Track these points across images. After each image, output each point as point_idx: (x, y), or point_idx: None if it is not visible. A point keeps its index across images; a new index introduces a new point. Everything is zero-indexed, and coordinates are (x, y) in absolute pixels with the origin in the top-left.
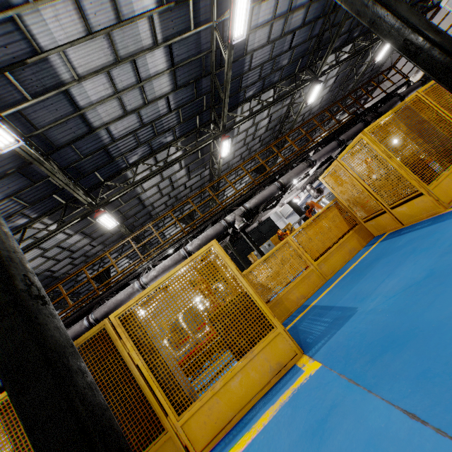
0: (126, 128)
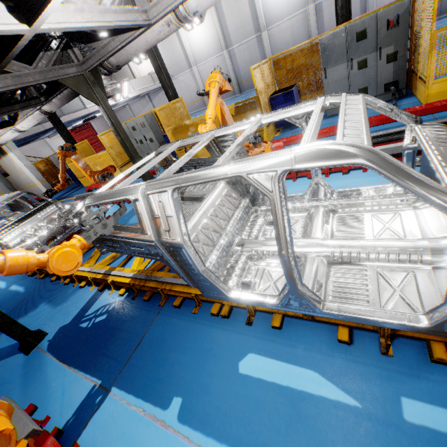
0: None
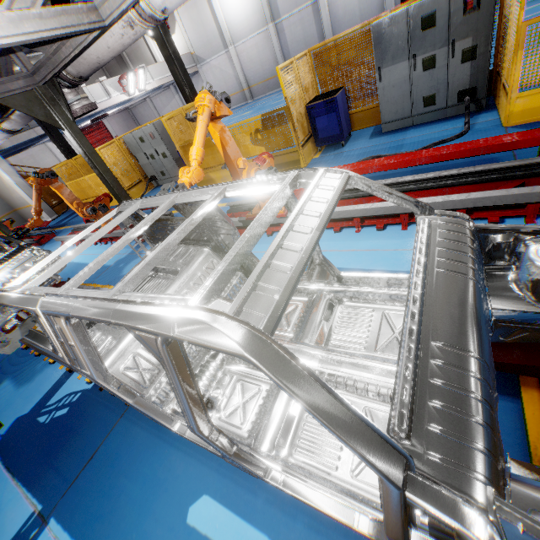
0: None
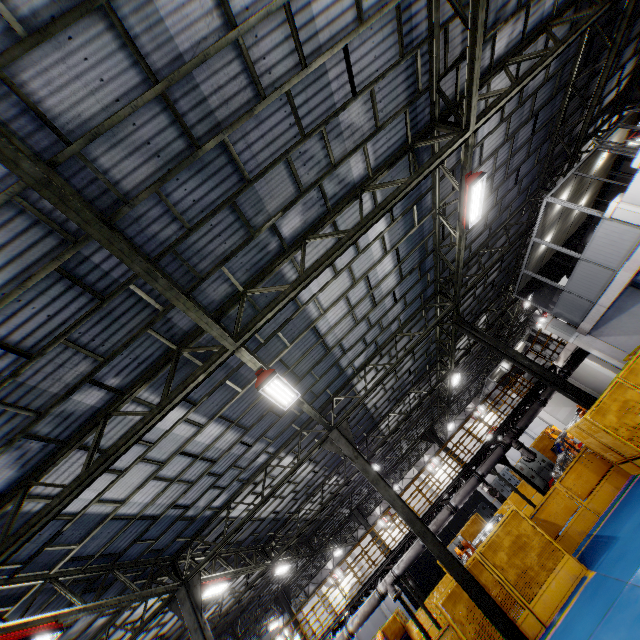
0: (286, 501)
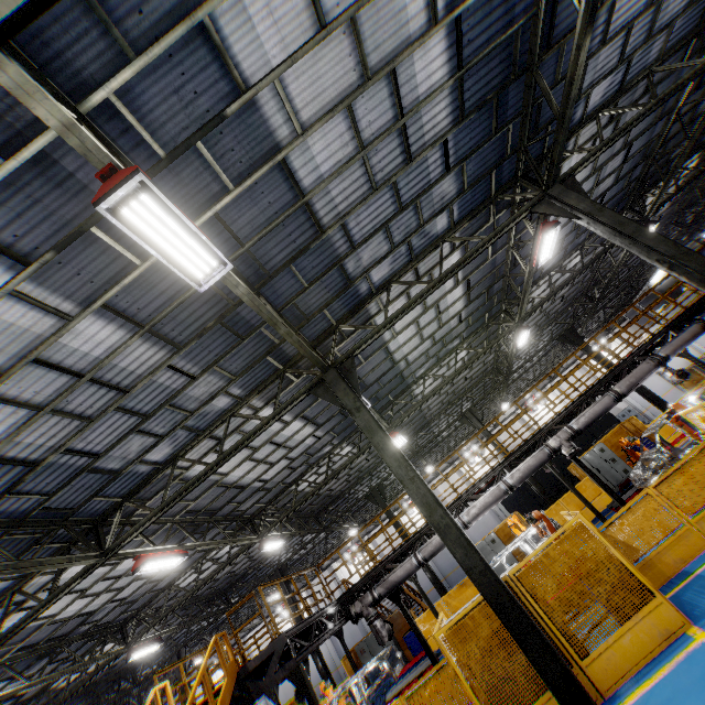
0: (420, 351)
